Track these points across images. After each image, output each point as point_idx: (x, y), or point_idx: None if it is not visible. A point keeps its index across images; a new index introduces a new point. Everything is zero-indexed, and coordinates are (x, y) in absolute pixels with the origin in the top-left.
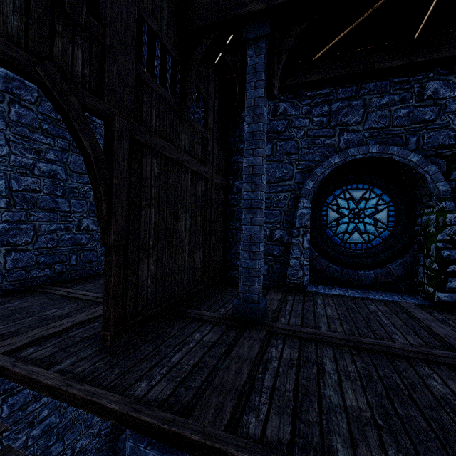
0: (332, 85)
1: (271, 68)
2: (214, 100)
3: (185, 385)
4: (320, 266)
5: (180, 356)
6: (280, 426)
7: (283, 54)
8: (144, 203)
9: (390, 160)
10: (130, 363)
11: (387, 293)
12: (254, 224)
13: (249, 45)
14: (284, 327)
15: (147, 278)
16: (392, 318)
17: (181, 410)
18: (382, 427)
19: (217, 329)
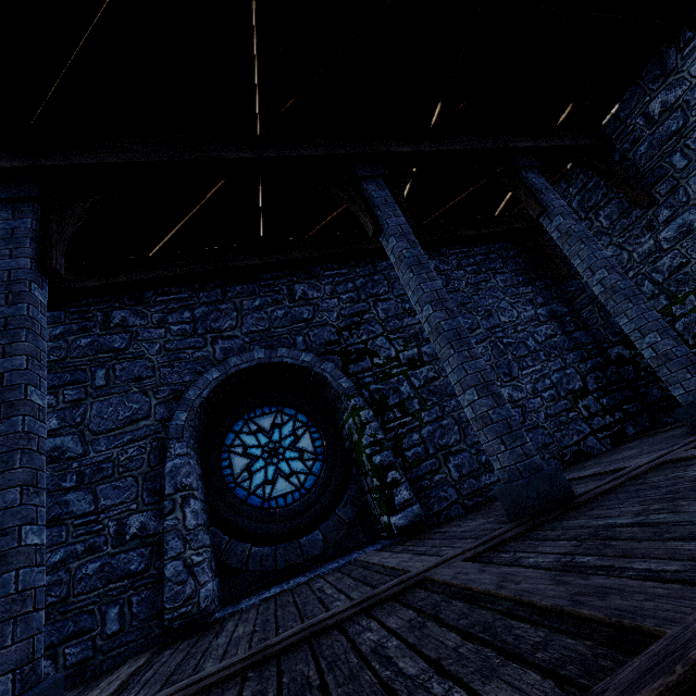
0: (190, 289)
1: (47, 236)
2: None
3: None
4: (237, 558)
5: None
6: None
7: (68, 223)
8: None
9: (284, 365)
10: None
11: (346, 556)
12: (3, 487)
13: (2, 207)
14: None
15: None
16: (342, 581)
17: None
18: None
19: None
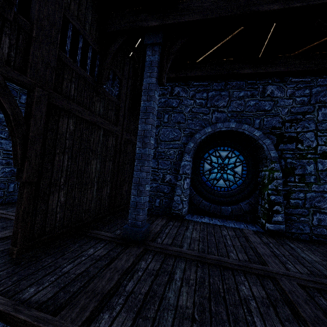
0: (209, 80)
1: (162, 65)
2: (128, 81)
3: (65, 290)
4: (196, 201)
5: (71, 267)
6: (124, 321)
7: (170, 57)
8: (59, 151)
9: (243, 133)
10: (29, 272)
11: (238, 223)
12: (142, 171)
13: (148, 48)
14: (157, 245)
15: (56, 206)
16: (235, 240)
17: (54, 310)
18: (196, 320)
19: (108, 246)
